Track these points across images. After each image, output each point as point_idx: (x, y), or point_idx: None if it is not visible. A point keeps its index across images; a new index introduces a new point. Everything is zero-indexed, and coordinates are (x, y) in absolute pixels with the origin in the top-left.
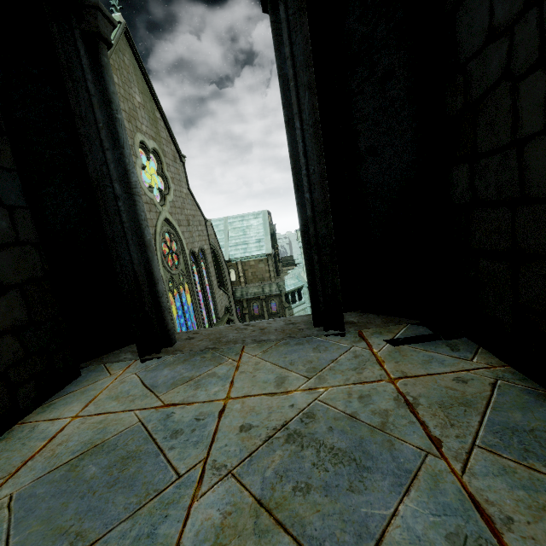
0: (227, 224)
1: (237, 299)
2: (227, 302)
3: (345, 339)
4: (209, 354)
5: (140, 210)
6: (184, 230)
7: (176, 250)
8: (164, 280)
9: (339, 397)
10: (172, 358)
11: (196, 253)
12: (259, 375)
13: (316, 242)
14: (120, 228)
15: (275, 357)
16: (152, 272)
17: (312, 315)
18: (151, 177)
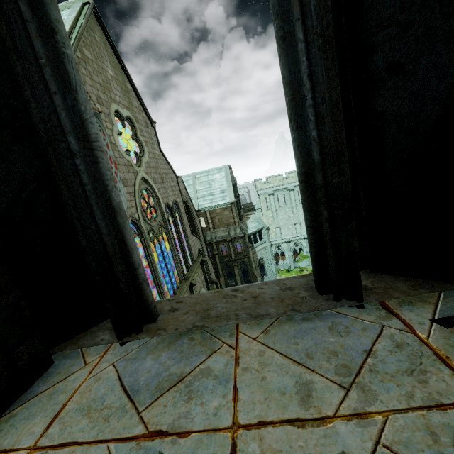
0: (195, 179)
1: (208, 243)
2: (199, 246)
3: (365, 312)
4: (198, 334)
5: (104, 168)
6: (159, 187)
7: (153, 204)
8: (145, 231)
9: (417, 442)
10: (155, 339)
11: (171, 206)
12: (270, 378)
13: (325, 194)
14: (81, 191)
15: (282, 341)
16: (124, 241)
17: (317, 281)
18: (127, 142)
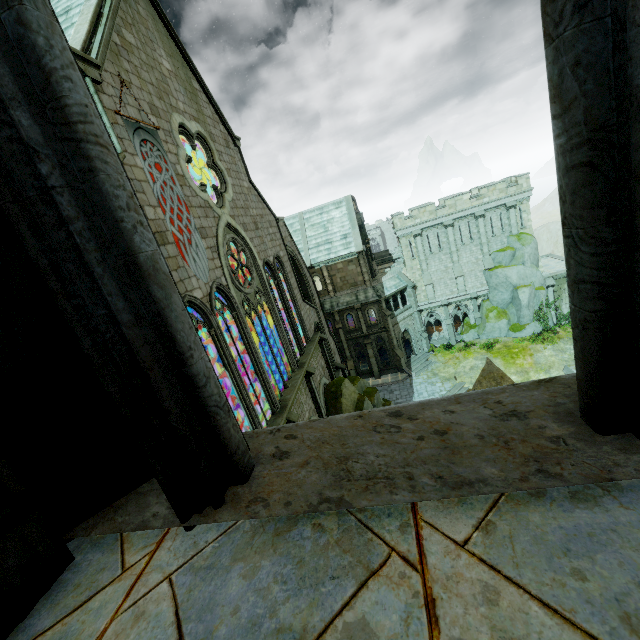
0: (303, 222)
1: (327, 312)
2: (316, 318)
3: None
4: (331, 516)
5: (109, 182)
6: (253, 236)
7: (246, 263)
8: (237, 302)
9: None
10: (249, 522)
11: (271, 263)
12: None
13: None
14: (66, 236)
15: (536, 563)
16: (171, 334)
17: (594, 404)
18: (202, 173)
